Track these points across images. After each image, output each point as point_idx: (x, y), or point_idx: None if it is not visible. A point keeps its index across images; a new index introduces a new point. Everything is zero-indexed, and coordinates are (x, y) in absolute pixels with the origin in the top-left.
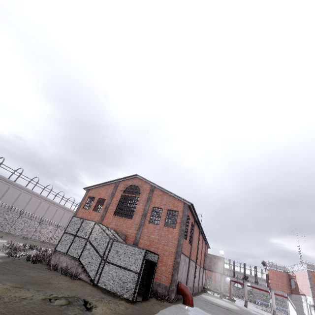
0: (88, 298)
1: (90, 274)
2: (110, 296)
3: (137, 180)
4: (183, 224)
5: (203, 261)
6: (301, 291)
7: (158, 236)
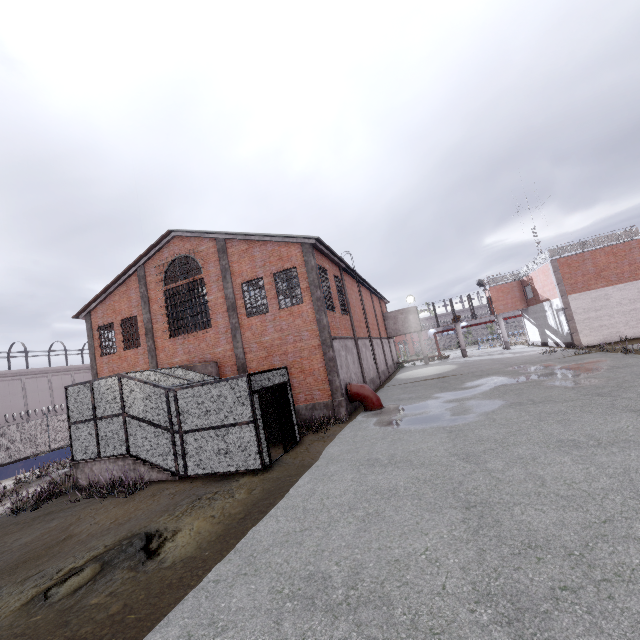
0: (159, 522)
1: (166, 466)
2: (220, 481)
3: (180, 244)
4: (315, 287)
5: (384, 327)
6: (543, 296)
7: (277, 333)
